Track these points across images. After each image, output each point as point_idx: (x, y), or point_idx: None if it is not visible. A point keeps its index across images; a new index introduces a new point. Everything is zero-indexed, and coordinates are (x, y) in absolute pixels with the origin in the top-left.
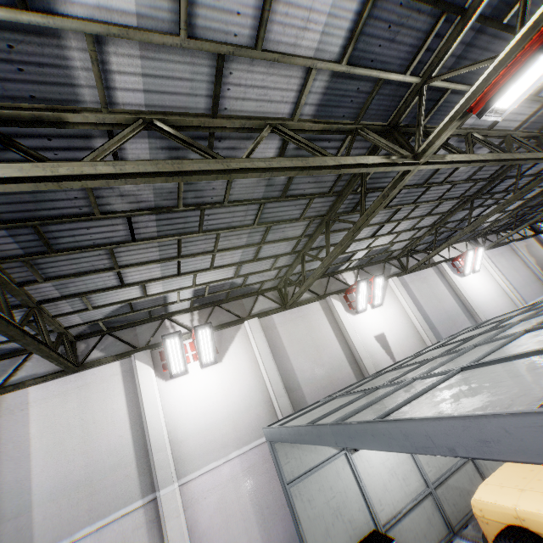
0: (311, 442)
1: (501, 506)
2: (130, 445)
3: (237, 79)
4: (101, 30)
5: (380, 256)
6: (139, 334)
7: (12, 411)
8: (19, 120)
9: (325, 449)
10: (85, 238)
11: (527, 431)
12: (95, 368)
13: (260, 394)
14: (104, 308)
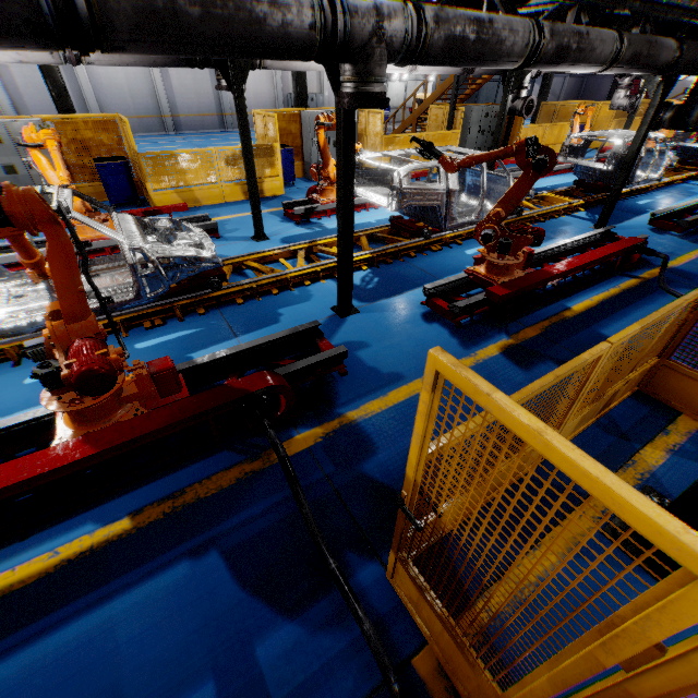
0: None
1: (420, 96)
2: None
3: None
4: None
5: None
6: None
7: None
8: None
9: None
10: None
11: None
12: None
13: None
14: None
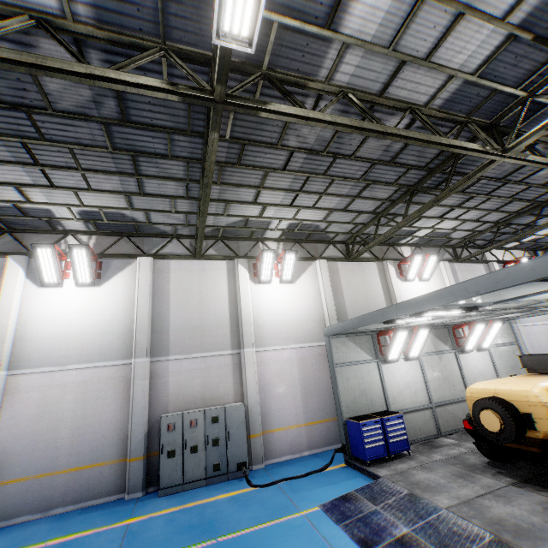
0: (374, 321)
1: (487, 389)
2: (227, 316)
3: (405, 76)
4: (353, 42)
5: (439, 240)
6: (241, 247)
7: (160, 271)
8: (288, 82)
9: (364, 354)
10: (259, 160)
11: (517, 271)
12: (210, 261)
13: (317, 314)
14: (231, 218)
